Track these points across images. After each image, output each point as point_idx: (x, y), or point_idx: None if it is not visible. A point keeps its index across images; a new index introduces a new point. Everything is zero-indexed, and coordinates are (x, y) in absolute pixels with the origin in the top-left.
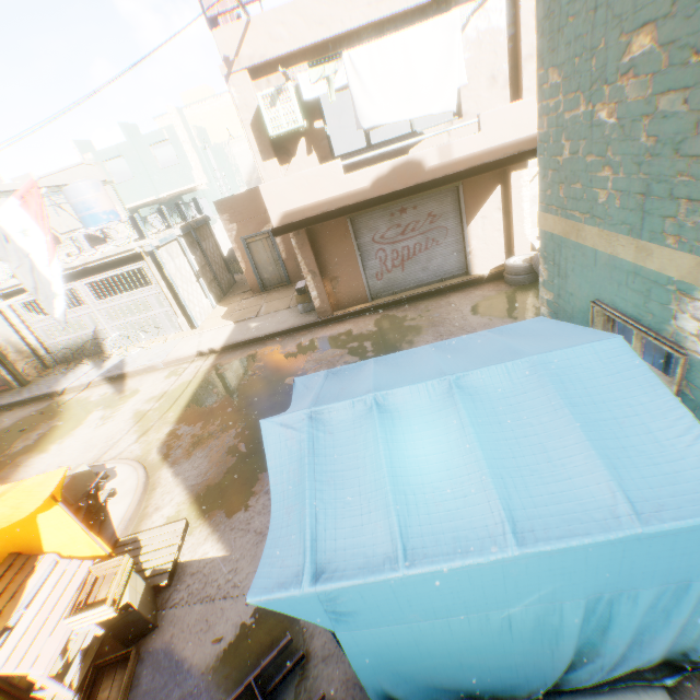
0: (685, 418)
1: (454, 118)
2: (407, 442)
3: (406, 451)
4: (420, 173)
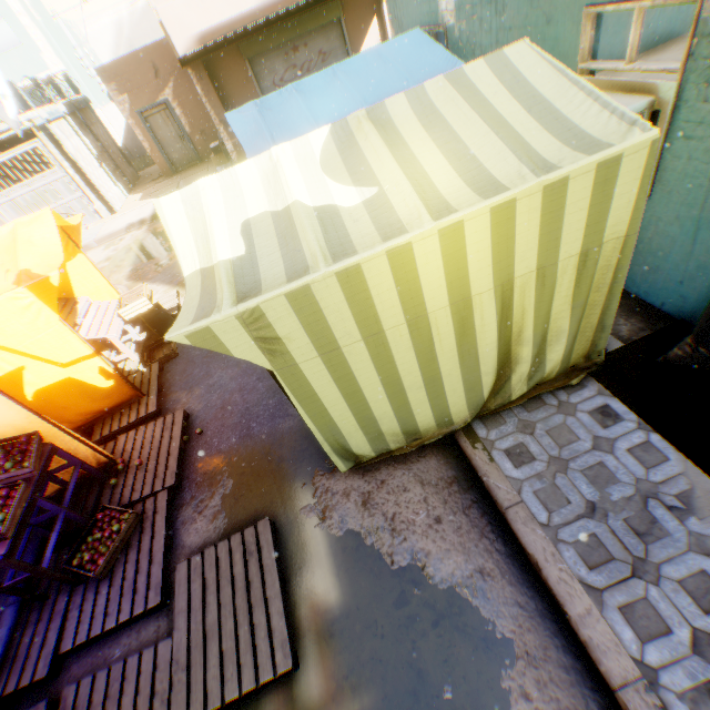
0: (441, 50)
1: None
2: (314, 100)
3: (314, 103)
4: None
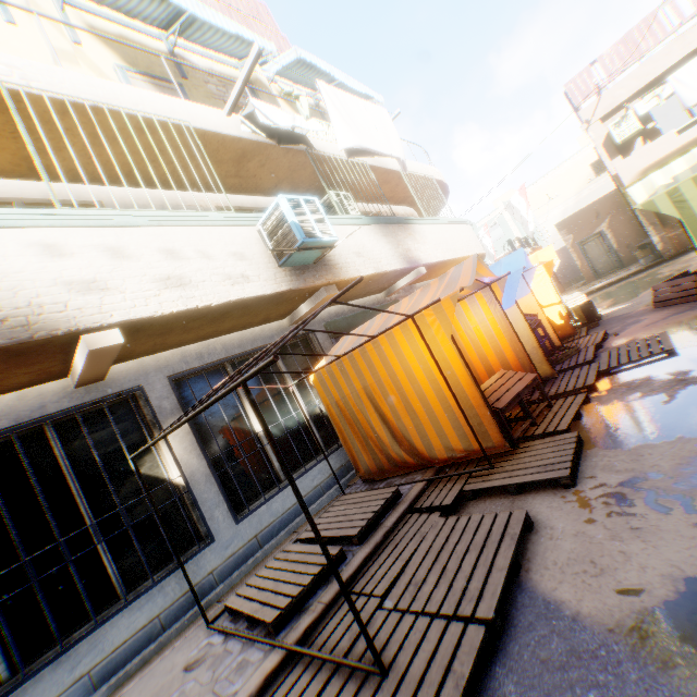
0: None
1: None
2: None
3: None
4: None
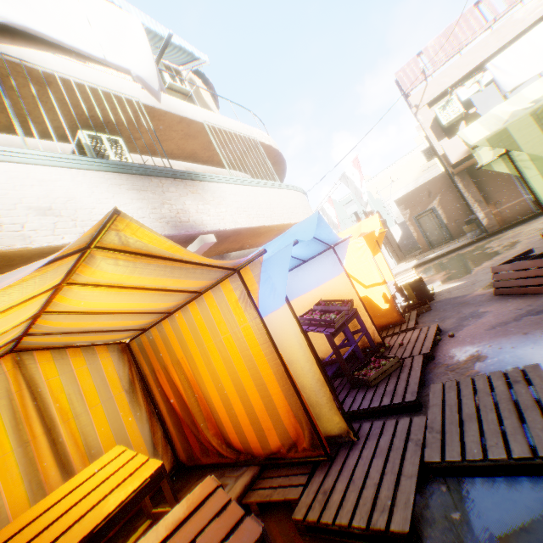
0: None
1: None
2: None
3: None
4: None
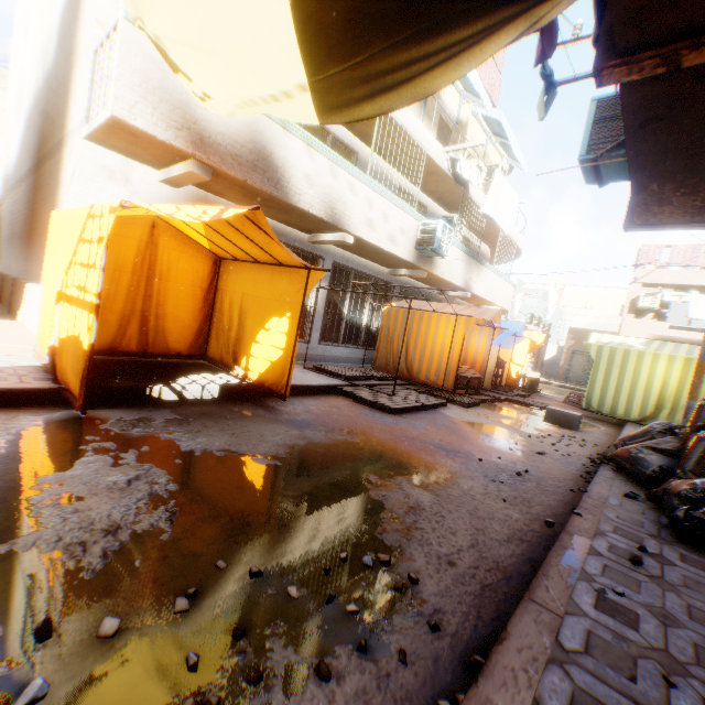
0: None
1: None
2: None
3: None
4: None
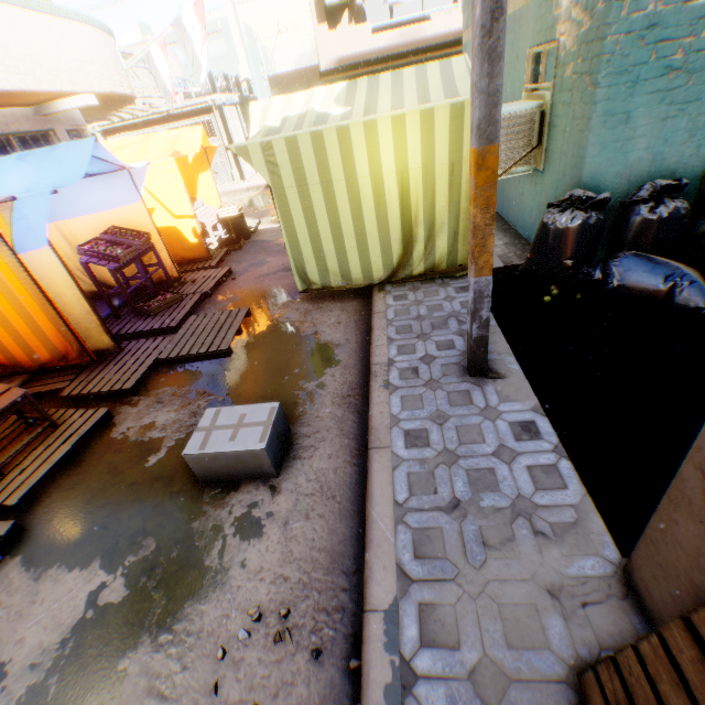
0: None
1: (453, 9)
2: None
3: None
4: (421, 41)
